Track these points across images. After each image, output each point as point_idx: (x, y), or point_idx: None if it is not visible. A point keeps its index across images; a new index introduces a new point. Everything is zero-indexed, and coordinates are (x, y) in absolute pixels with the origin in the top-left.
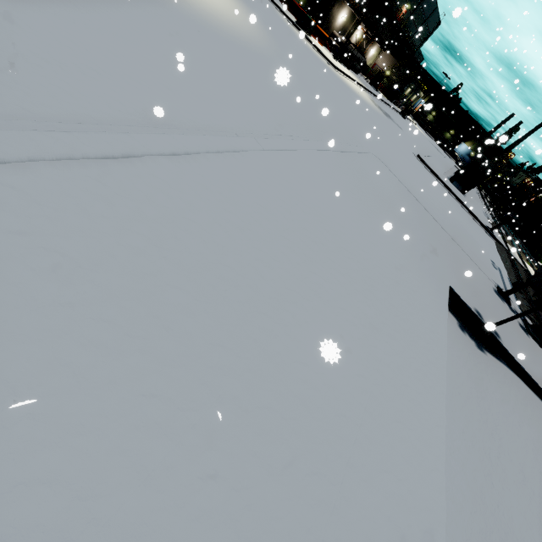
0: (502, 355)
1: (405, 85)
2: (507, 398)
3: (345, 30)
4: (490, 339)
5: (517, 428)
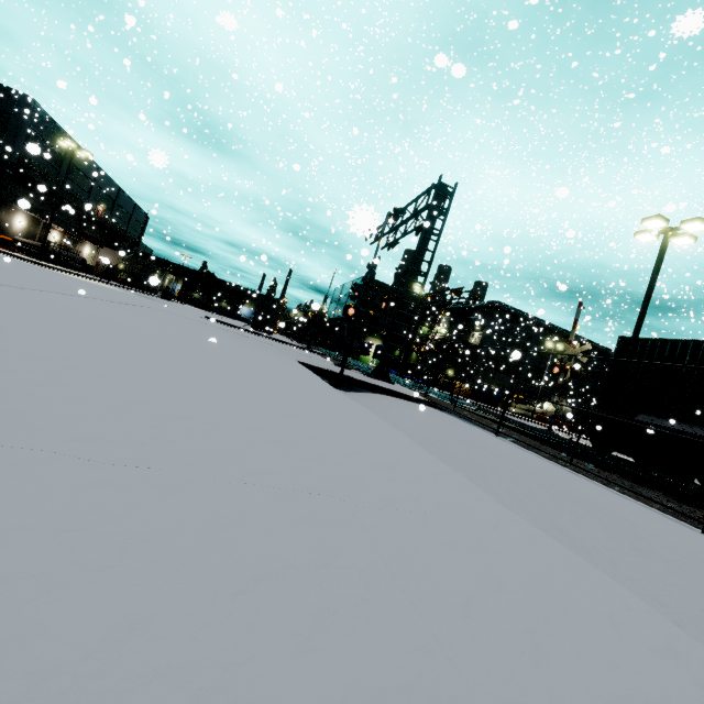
0: (363, 387)
1: (148, 272)
2: (381, 400)
3: (32, 234)
4: (349, 381)
5: (396, 407)
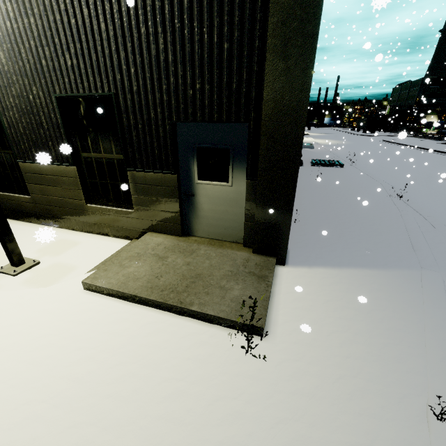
0: None
1: None
2: None
3: None
4: None
5: None
